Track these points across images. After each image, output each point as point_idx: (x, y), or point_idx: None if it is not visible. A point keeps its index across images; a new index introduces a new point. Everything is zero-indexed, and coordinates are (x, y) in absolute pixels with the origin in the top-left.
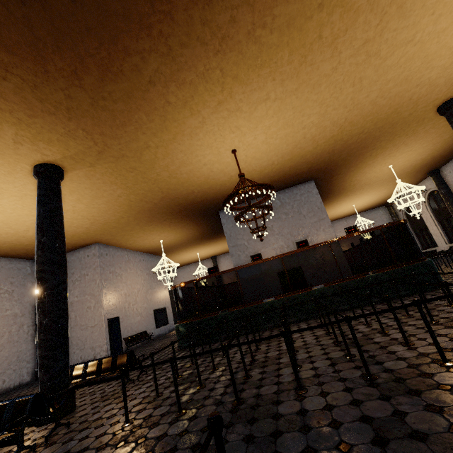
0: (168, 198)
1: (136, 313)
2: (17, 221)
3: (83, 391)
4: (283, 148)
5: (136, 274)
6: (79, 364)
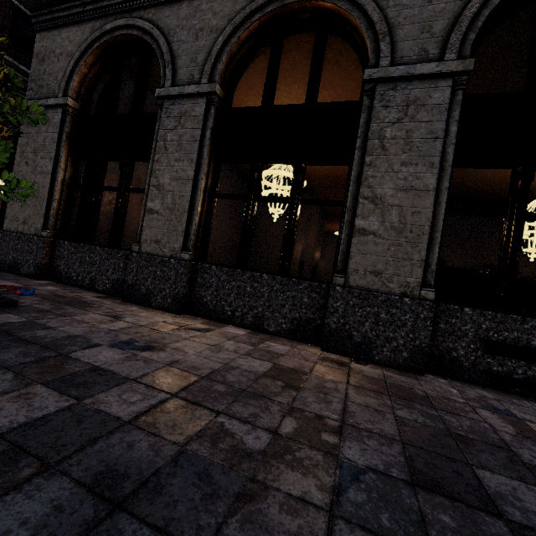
0: None
1: (308, 263)
2: None
3: None
4: None
5: (315, 229)
6: None
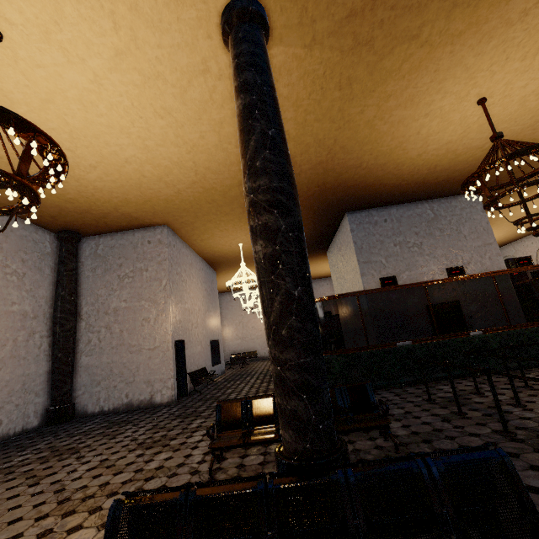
0: (323, 167)
1: (197, 340)
2: (95, 138)
3: (256, 449)
4: (522, 121)
5: (197, 285)
6: (261, 398)
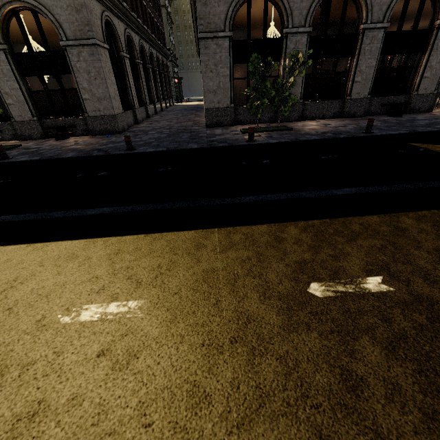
0: None
1: None
2: None
3: None
4: (394, 11)
5: None
6: None
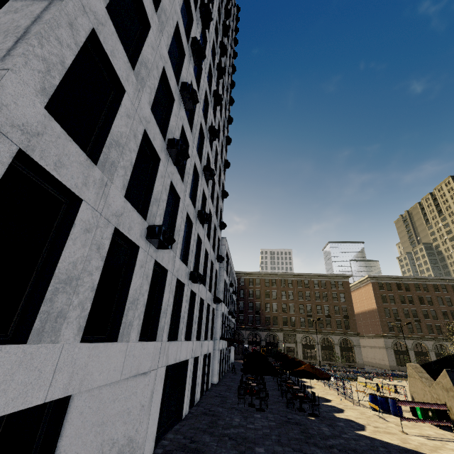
0: None
1: None
2: None
3: None
4: None
5: None
6: None
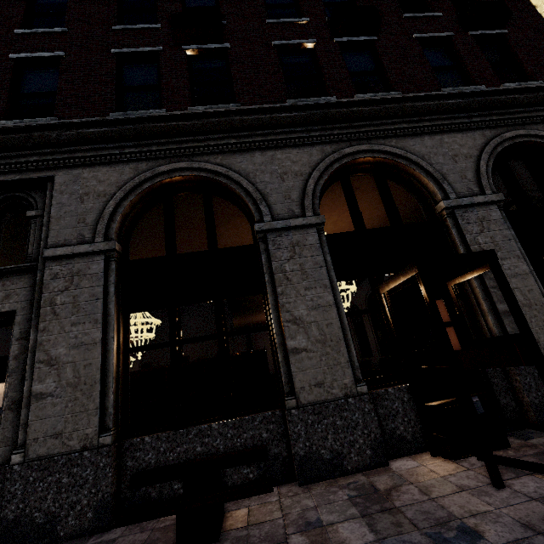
0: None
1: None
2: None
3: None
4: None
5: None
6: None
